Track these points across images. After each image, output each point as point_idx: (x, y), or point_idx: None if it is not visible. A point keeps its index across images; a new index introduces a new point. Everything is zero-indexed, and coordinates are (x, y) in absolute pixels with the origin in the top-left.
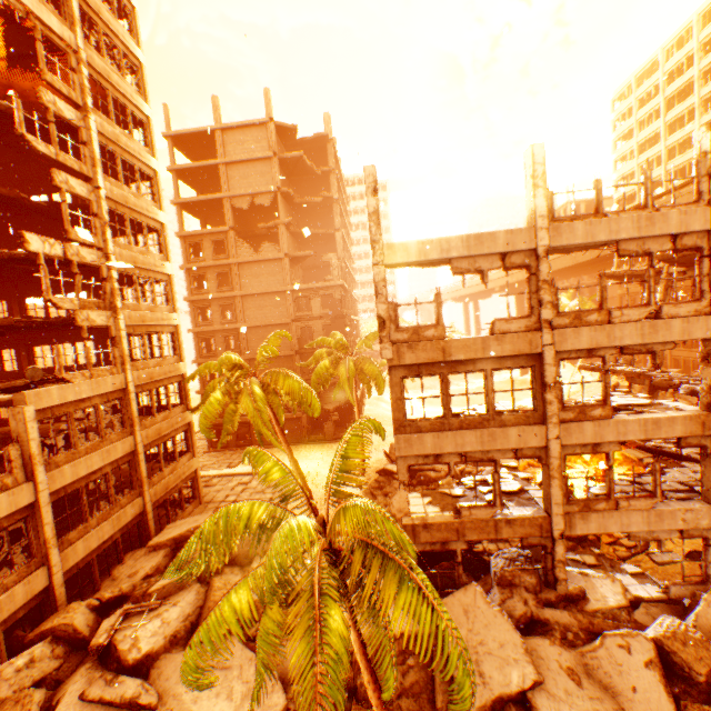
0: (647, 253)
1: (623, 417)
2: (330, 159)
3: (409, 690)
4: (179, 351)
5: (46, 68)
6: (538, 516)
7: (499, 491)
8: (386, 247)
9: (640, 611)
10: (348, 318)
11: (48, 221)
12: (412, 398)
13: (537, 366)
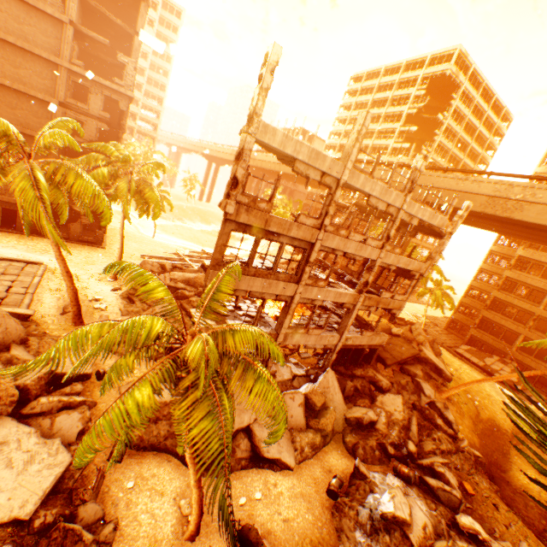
0: (376, 208)
1: (330, 288)
2: None
3: (174, 434)
4: None
5: None
6: (273, 333)
7: (259, 317)
8: (262, 124)
9: (295, 381)
10: (123, 131)
11: None
12: (232, 247)
13: (308, 250)
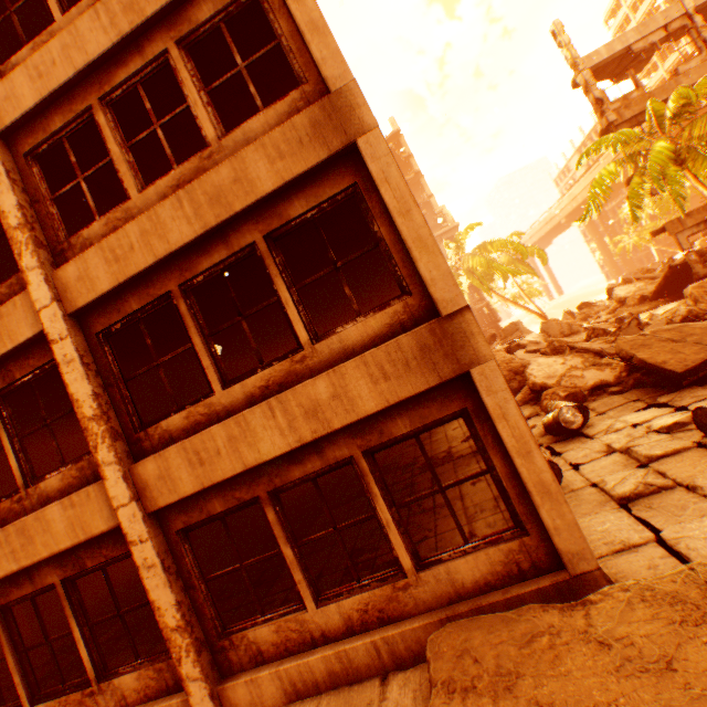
0: None
1: None
2: (405, 148)
3: None
4: None
5: None
6: None
7: None
8: (583, 59)
9: None
10: None
11: None
12: None
13: None
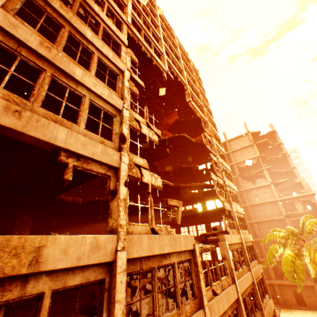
0: None
1: None
2: (277, 139)
3: None
4: (247, 228)
5: (204, 127)
6: None
7: None
8: None
9: None
10: None
11: (189, 177)
12: None
13: None
